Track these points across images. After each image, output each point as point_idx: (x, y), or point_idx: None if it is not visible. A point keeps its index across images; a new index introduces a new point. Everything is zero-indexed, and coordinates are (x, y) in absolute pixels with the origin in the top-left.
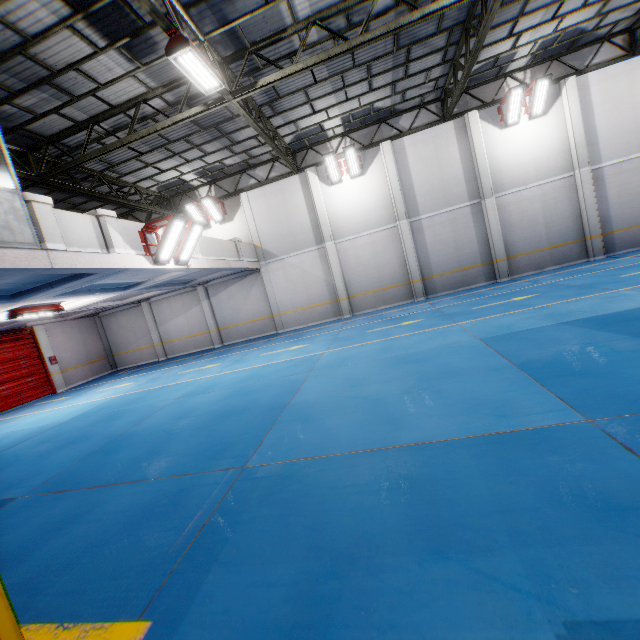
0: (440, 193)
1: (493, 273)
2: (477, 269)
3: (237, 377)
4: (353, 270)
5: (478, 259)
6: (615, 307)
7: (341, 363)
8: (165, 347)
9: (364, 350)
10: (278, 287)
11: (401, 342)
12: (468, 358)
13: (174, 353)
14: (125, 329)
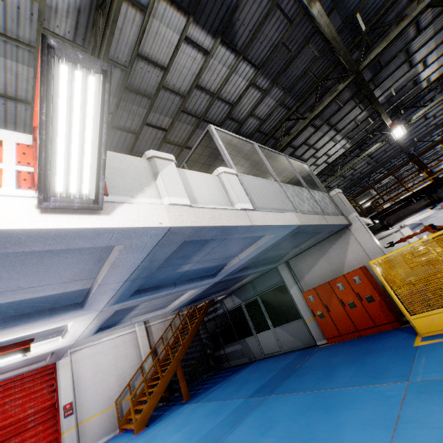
0: None
1: None
2: None
3: None
4: None
5: None
6: None
7: None
8: None
9: None
10: None
11: None
12: None
13: None
14: None
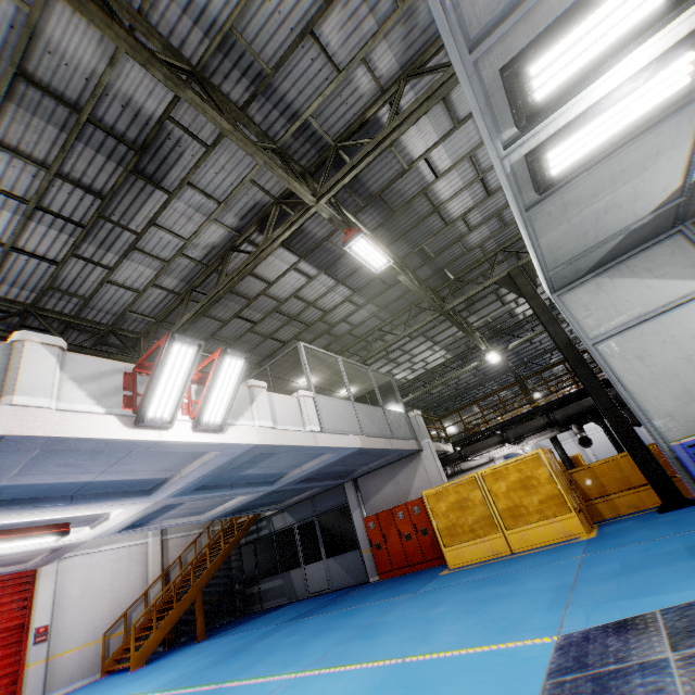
0: None
1: None
2: None
3: None
4: (599, 450)
5: None
6: None
7: None
8: None
9: None
10: None
11: None
12: None
13: None
14: None
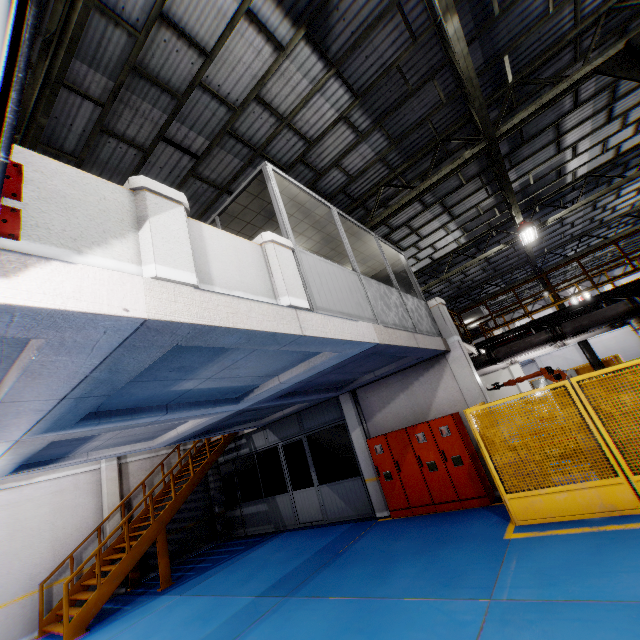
0: None
1: None
2: None
3: None
4: (603, 354)
5: None
6: None
7: None
8: None
9: None
10: None
11: None
12: None
13: None
14: None
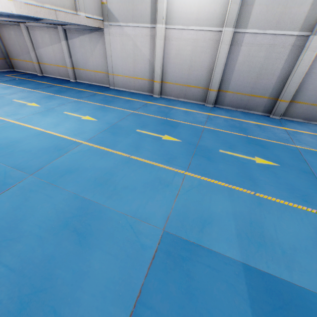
0: (279, 8)
1: (272, 108)
2: (262, 100)
3: (8, 138)
4: (172, 60)
5: (268, 92)
6: (316, 274)
7: (59, 177)
8: (41, 67)
9: (96, 165)
10: (115, 51)
11: (125, 174)
12: (108, 283)
13: (47, 73)
14: (14, 41)
